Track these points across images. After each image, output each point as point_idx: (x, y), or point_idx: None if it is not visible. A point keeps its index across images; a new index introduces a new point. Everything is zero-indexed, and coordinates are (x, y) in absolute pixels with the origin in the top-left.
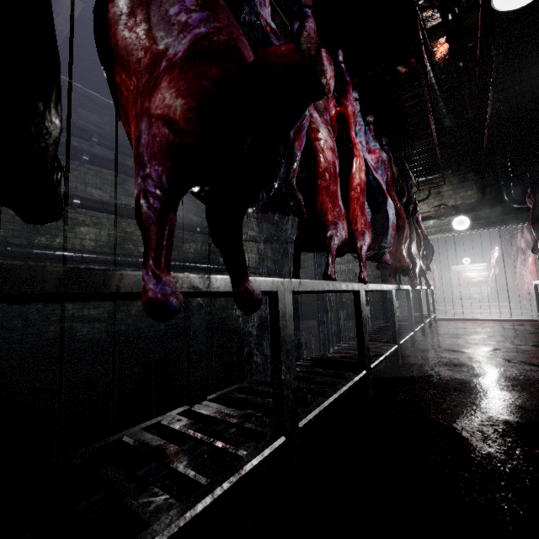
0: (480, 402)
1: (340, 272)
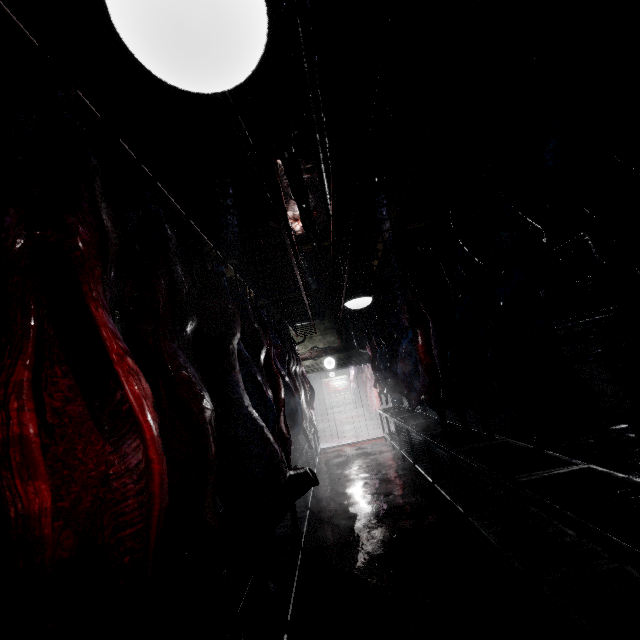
0: (365, 545)
1: None
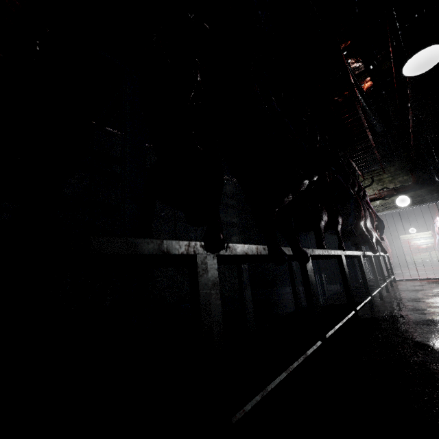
0: None
1: None
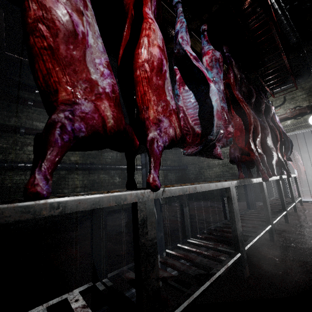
0: None
1: (218, 165)
